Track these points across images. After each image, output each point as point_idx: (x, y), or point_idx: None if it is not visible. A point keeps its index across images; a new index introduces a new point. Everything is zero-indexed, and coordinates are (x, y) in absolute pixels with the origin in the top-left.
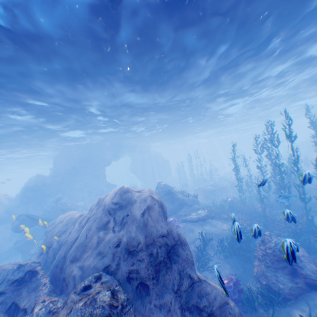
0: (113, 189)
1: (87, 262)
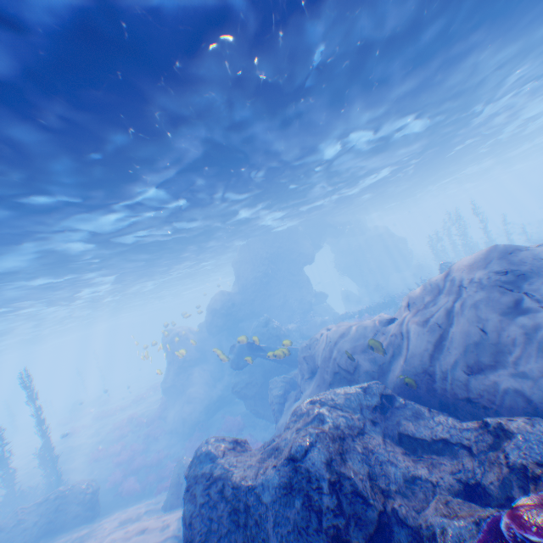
0: (464, 258)
1: (525, 365)
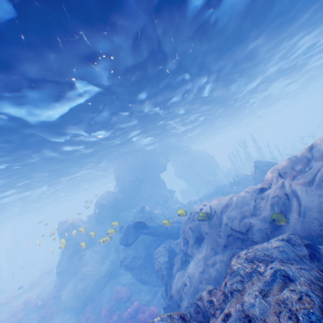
0: None
1: None
